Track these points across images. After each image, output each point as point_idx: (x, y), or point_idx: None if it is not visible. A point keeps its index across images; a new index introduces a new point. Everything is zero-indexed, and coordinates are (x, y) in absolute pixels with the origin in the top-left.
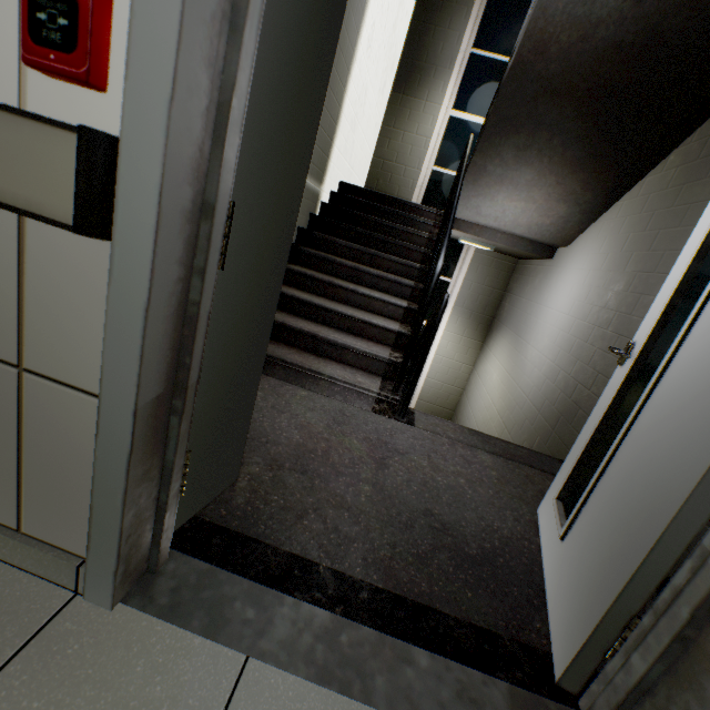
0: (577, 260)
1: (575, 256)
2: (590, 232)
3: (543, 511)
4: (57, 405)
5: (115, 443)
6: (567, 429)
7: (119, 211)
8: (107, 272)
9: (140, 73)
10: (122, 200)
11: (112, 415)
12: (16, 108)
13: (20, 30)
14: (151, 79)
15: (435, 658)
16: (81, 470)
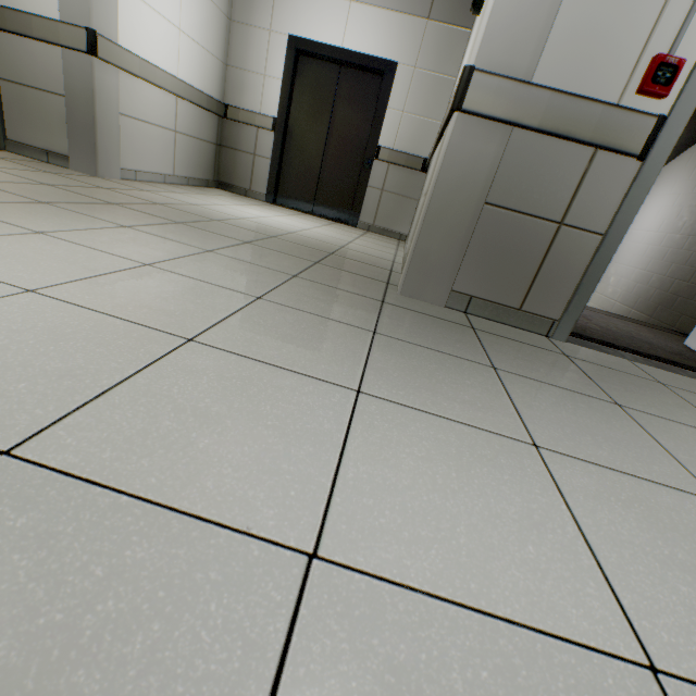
0: (662, 187)
1: (659, 185)
2: (676, 163)
3: (692, 341)
4: (572, 241)
5: (606, 254)
6: (666, 313)
7: (654, 148)
8: (628, 176)
9: (688, 94)
10: (658, 144)
11: (610, 240)
12: (632, 109)
13: (629, 76)
14: (692, 96)
15: (693, 372)
16: (571, 273)
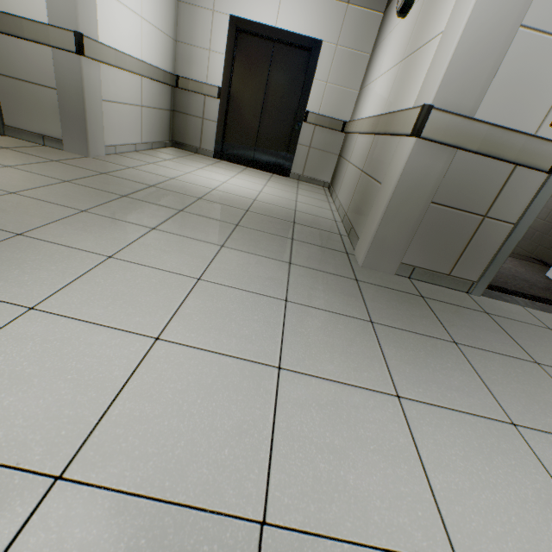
0: None
1: None
2: None
3: None
4: (492, 228)
5: (516, 237)
6: (527, 243)
7: None
8: (537, 183)
9: None
10: None
11: (520, 228)
12: (547, 139)
13: (546, 113)
14: None
15: None
16: (489, 250)
